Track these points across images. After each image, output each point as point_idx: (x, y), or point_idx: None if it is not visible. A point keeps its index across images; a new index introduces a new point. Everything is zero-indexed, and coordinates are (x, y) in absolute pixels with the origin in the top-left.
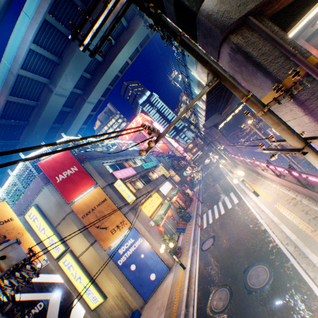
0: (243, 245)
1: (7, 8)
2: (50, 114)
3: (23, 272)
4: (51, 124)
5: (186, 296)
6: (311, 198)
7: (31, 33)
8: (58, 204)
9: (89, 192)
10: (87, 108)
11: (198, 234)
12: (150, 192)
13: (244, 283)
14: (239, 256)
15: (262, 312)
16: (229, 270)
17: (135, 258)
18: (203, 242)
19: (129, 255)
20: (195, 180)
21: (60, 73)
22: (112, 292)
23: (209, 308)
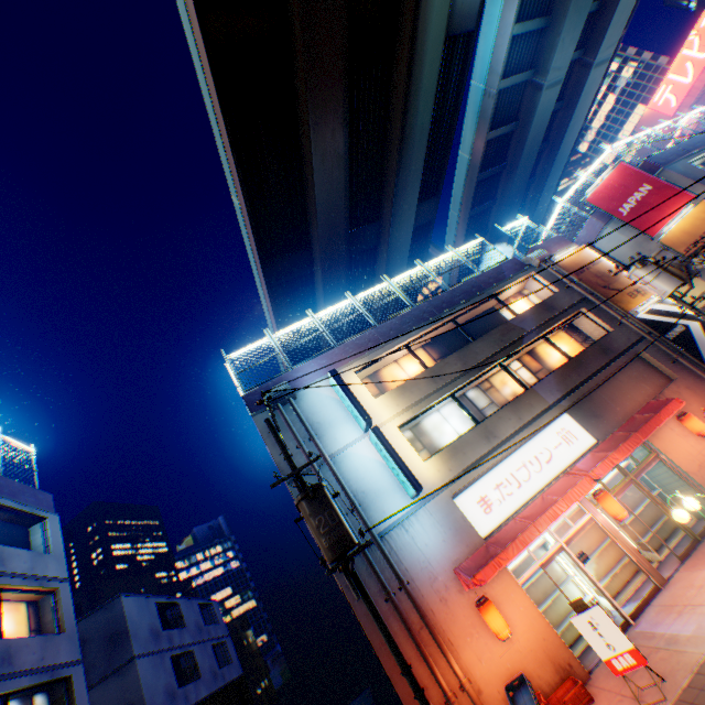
0: None
1: (482, 0)
2: (536, 131)
3: (703, 255)
4: (536, 150)
5: None
6: None
7: (510, 11)
8: (632, 245)
9: (682, 215)
10: (591, 81)
11: None
12: None
13: None
14: None
15: None
16: None
17: None
18: None
19: None
20: None
21: (551, 45)
22: None
23: None
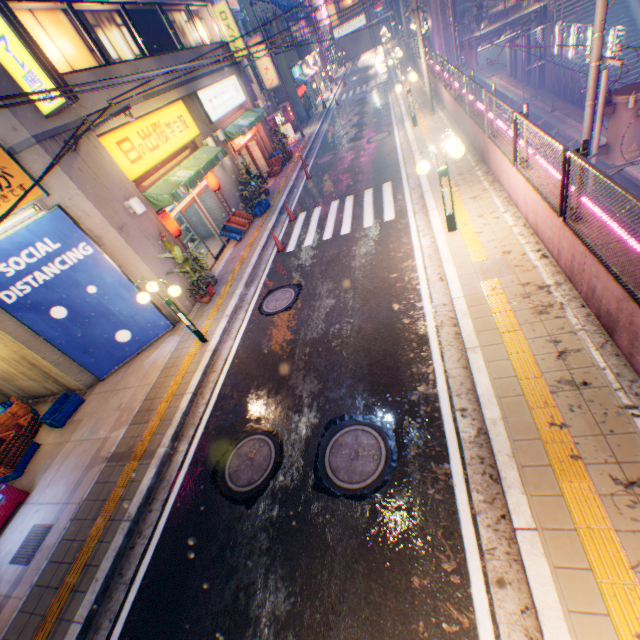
0: (355, 353)
1: None
2: None
3: None
4: None
5: (183, 417)
6: (606, 323)
7: None
8: None
9: None
10: None
11: (268, 262)
12: (157, 95)
13: (317, 458)
14: (335, 376)
15: (326, 558)
16: (298, 401)
17: (68, 293)
18: (272, 293)
19: (43, 285)
20: (318, 103)
21: None
22: (1, 353)
23: (220, 472)
